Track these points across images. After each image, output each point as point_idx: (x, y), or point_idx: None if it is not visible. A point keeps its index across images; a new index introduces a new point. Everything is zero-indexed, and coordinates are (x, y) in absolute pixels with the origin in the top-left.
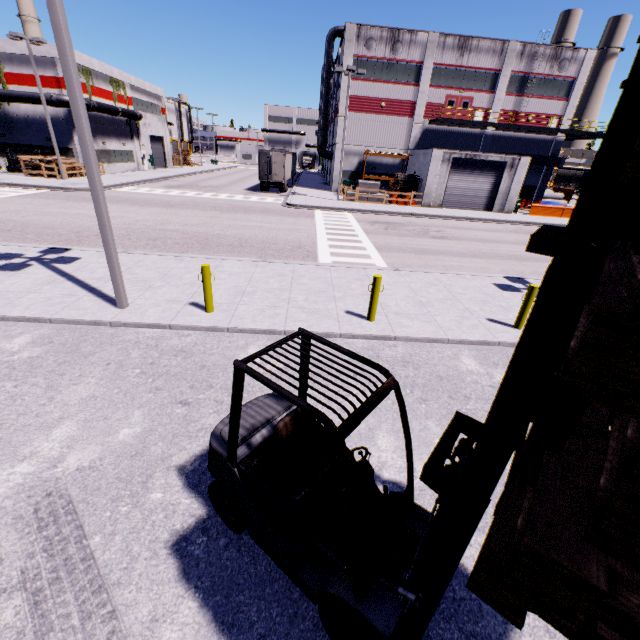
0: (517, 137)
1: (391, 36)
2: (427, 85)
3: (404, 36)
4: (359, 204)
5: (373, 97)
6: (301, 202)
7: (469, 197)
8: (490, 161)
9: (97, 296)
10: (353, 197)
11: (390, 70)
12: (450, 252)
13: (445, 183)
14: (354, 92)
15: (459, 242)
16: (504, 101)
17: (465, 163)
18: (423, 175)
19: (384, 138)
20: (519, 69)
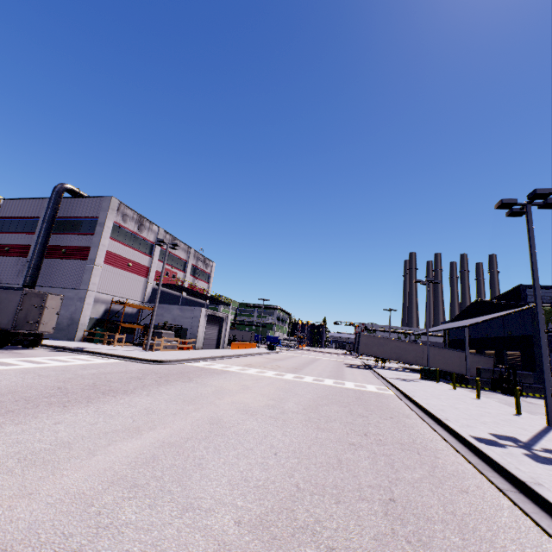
0: (194, 300)
1: (139, 219)
2: (157, 258)
3: (146, 223)
4: (175, 352)
5: (123, 256)
6: (153, 357)
7: (211, 340)
8: (217, 316)
9: (551, 430)
10: (160, 346)
11: (136, 241)
12: (335, 374)
13: (204, 331)
14: (110, 248)
15: (308, 369)
16: (189, 278)
17: (210, 317)
18: (187, 325)
19: (128, 290)
20: (194, 263)
